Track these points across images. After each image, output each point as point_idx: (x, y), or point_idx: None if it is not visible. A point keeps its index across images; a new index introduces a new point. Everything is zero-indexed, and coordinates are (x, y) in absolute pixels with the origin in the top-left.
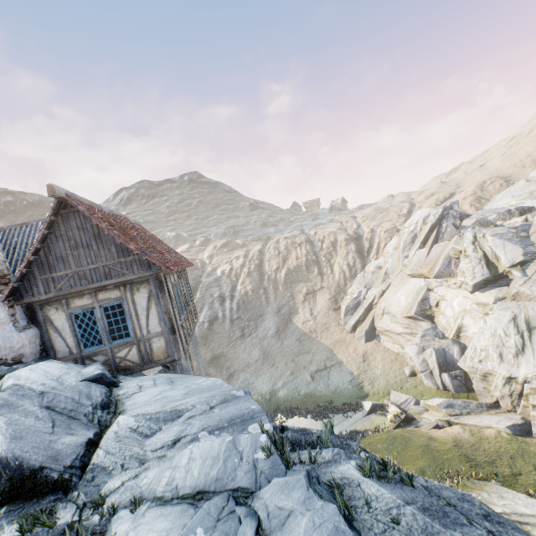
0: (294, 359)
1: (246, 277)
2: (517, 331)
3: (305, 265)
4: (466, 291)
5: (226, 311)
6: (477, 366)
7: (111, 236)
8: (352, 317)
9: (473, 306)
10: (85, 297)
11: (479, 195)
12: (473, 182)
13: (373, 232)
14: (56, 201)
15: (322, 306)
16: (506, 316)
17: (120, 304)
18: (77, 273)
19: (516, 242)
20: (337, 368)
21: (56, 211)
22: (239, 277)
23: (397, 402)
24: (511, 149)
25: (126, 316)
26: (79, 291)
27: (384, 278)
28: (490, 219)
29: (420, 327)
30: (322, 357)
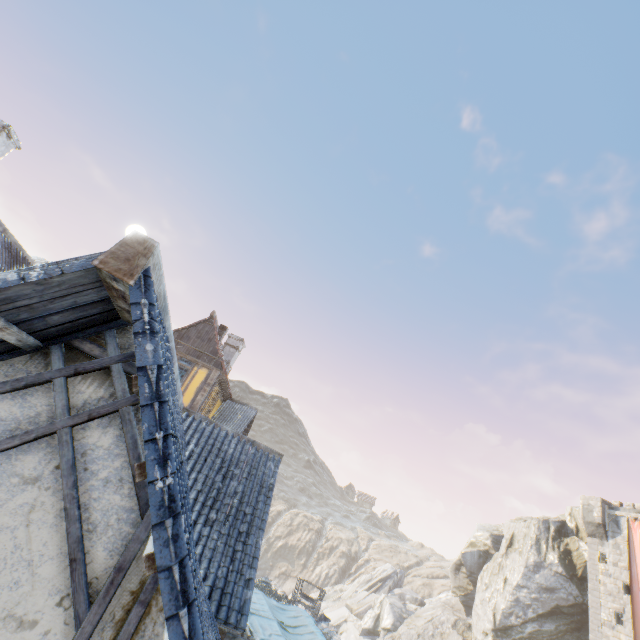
0: None
1: None
2: None
3: (299, 549)
4: (358, 632)
5: None
6: None
7: None
8: None
9: None
10: None
11: None
12: None
13: (367, 562)
14: None
15: (285, 590)
16: None
17: None
18: None
19: (396, 615)
20: None
21: None
22: None
23: None
24: None
25: None
26: None
27: (337, 599)
28: (406, 596)
29: None
30: None
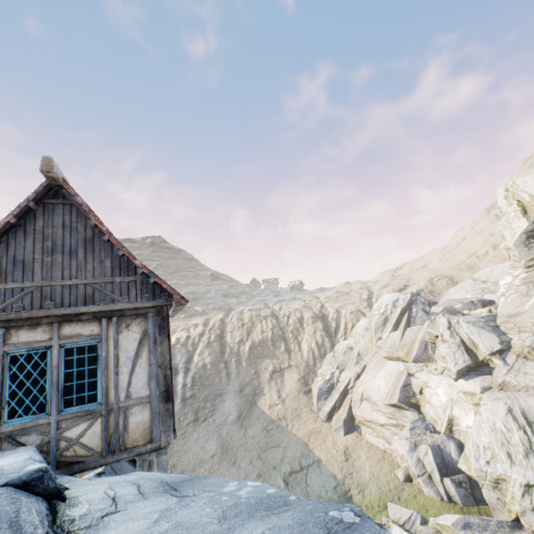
0: (261, 455)
1: (205, 347)
2: (519, 425)
3: (271, 340)
4: (449, 378)
5: (178, 387)
6: (486, 469)
7: (109, 245)
8: (326, 403)
9: (460, 395)
10: (40, 329)
11: (431, 289)
12: (421, 277)
13: (339, 312)
14: (45, 183)
15: (291, 387)
16: (500, 407)
17: (93, 345)
18: (40, 288)
19: (489, 330)
20: (316, 469)
21: (39, 197)
22: (197, 347)
23: (399, 520)
24: (446, 256)
25: (98, 365)
26: (32, 318)
27: (358, 359)
28: (456, 307)
29: (406, 418)
30: (295, 452)
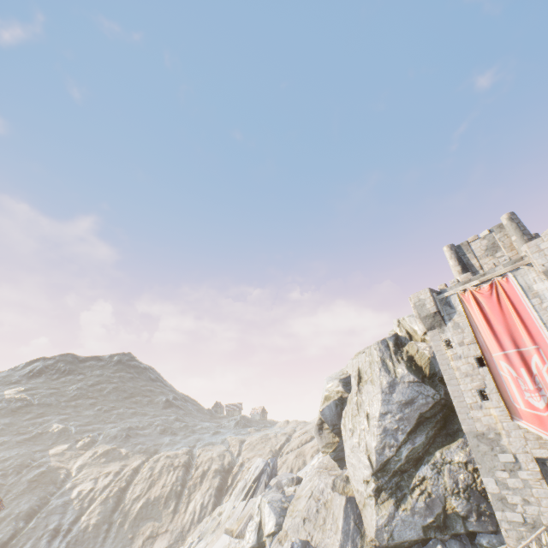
0: None
1: (100, 504)
2: None
3: (166, 497)
4: None
5: None
6: None
7: None
8: None
9: None
10: None
11: None
12: None
13: (242, 466)
14: None
15: None
16: None
17: None
18: None
19: (277, 511)
20: None
21: None
22: (94, 502)
23: None
24: None
25: None
26: None
27: (216, 528)
28: (283, 482)
29: None
30: None
